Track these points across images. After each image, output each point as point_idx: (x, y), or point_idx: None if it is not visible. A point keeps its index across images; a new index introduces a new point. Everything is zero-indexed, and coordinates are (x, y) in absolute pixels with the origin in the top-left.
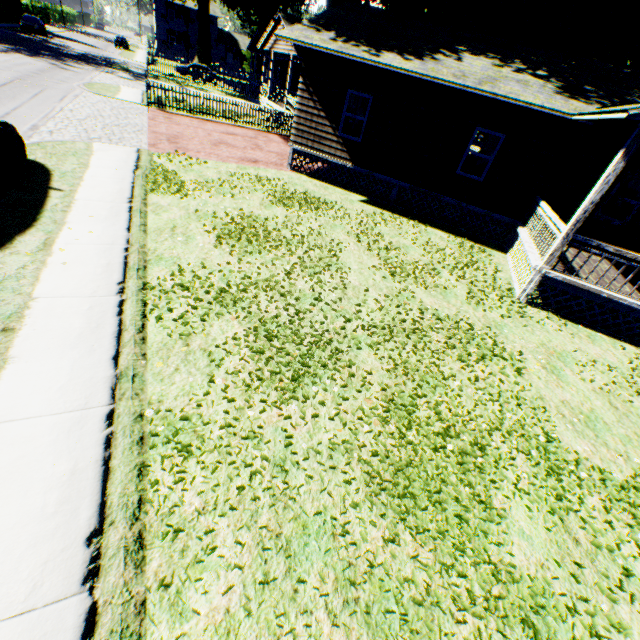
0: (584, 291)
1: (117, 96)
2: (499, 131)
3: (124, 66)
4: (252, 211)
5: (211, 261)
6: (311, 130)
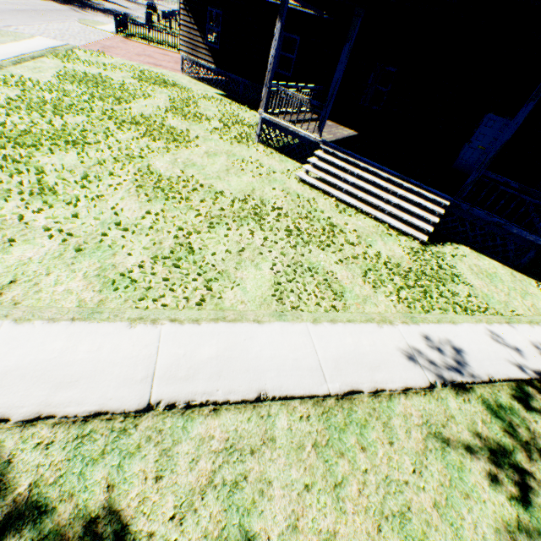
0: (285, 129)
1: (97, 27)
2: (296, 34)
3: (134, 18)
4: (108, 76)
5: (41, 80)
6: (191, 41)
